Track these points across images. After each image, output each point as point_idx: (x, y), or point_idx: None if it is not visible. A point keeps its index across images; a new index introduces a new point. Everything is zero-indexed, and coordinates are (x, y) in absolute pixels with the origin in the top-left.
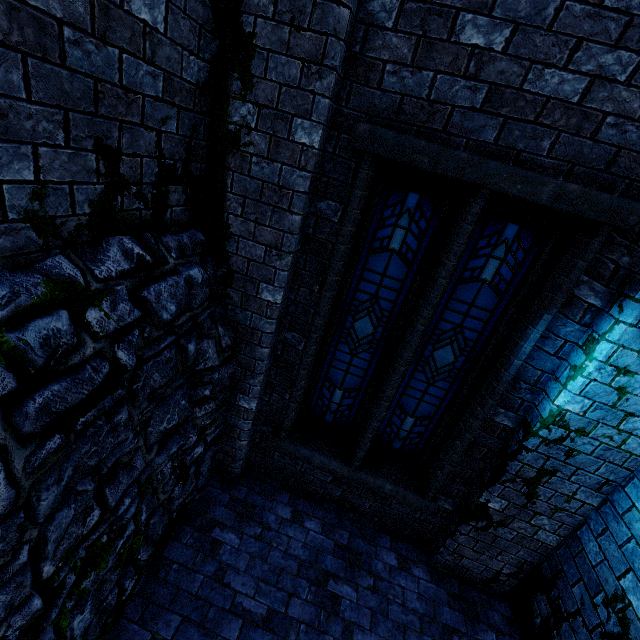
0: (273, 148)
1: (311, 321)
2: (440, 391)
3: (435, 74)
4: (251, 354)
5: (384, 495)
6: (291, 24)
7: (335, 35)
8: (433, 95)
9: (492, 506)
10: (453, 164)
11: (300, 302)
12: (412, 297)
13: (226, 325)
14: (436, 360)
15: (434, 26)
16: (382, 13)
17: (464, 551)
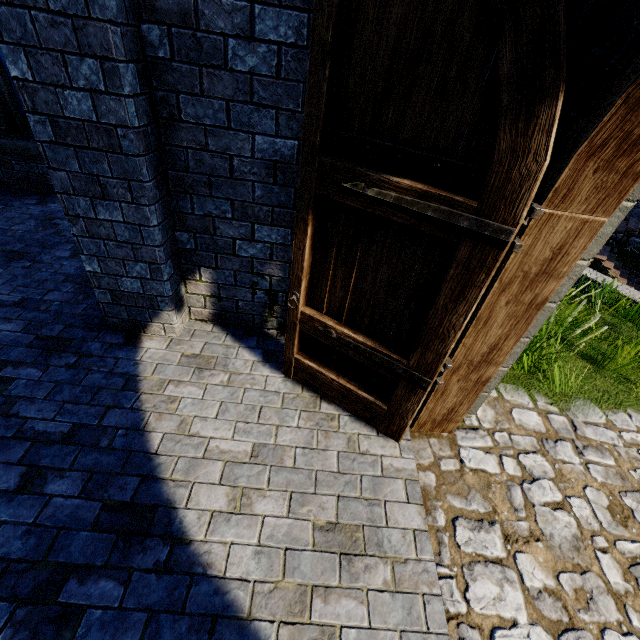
0: None
1: None
2: None
3: None
4: None
5: None
6: None
7: None
8: None
9: None
10: None
11: None
12: None
13: None
14: None
15: None
16: None
17: None
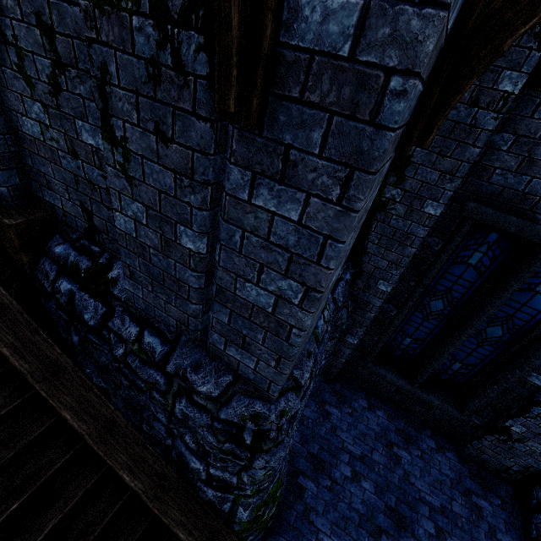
0: (408, 213)
1: (404, 300)
2: (486, 351)
3: (532, 178)
4: (362, 315)
5: (432, 406)
6: (438, 153)
7: (467, 162)
8: (527, 189)
9: (514, 429)
10: (533, 233)
11: (399, 289)
12: (479, 295)
13: (351, 299)
14: (487, 333)
15: (538, 152)
16: (500, 142)
17: (485, 450)
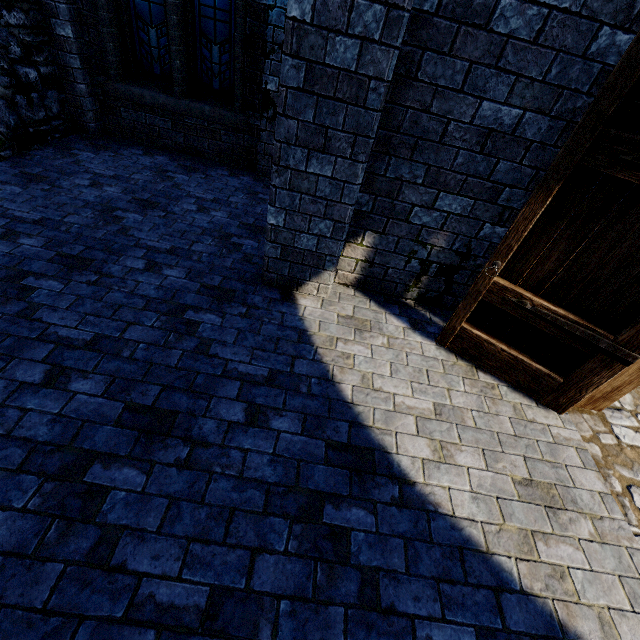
0: None
1: None
2: (225, 3)
3: None
4: None
5: (207, 119)
6: None
7: None
8: None
9: (270, 88)
10: None
11: None
12: None
13: None
14: None
15: None
16: None
17: (270, 150)
